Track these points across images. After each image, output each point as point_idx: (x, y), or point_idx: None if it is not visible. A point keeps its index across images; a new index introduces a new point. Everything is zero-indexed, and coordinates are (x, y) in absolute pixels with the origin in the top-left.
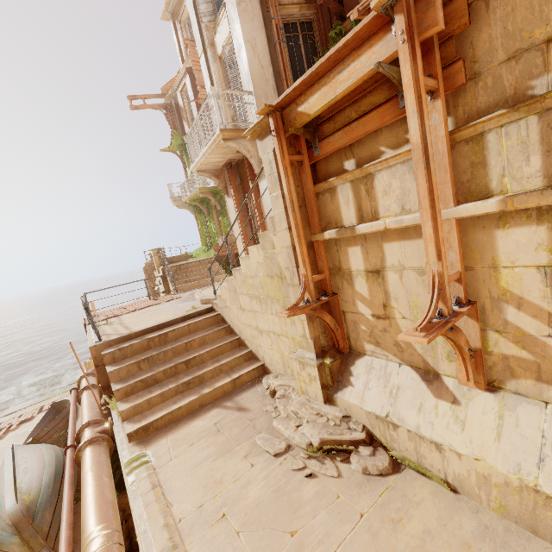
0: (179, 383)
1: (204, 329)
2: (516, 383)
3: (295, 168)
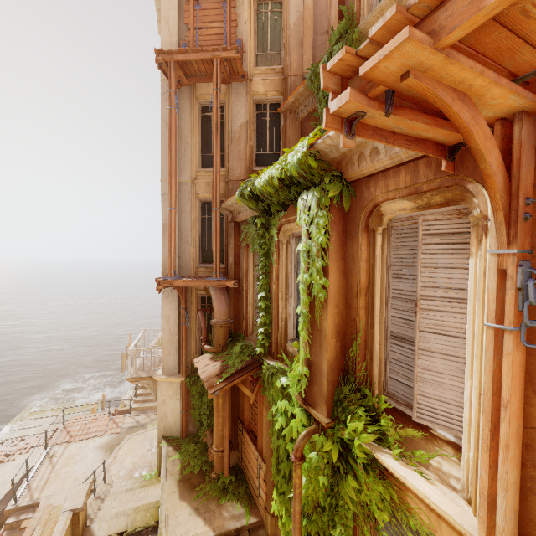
0: None
1: None
2: None
3: None
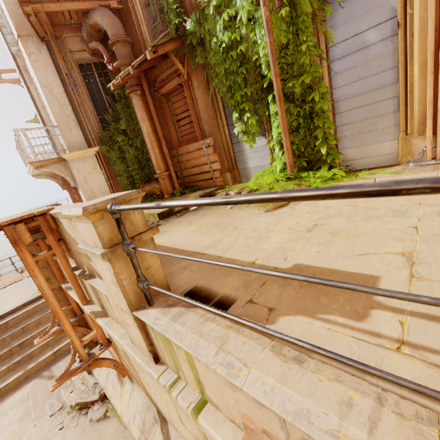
0: (10, 364)
1: (43, 310)
2: (134, 379)
3: (36, 246)
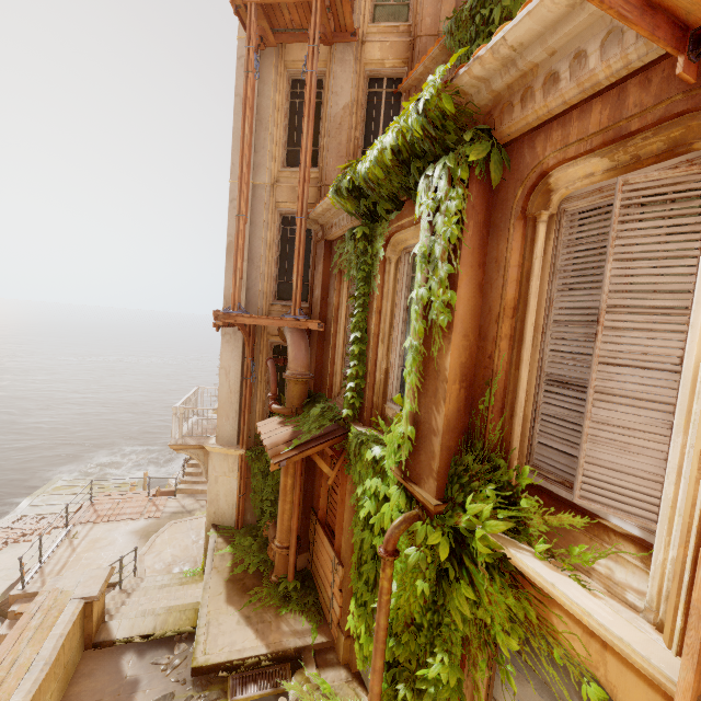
0: None
1: None
2: None
3: None
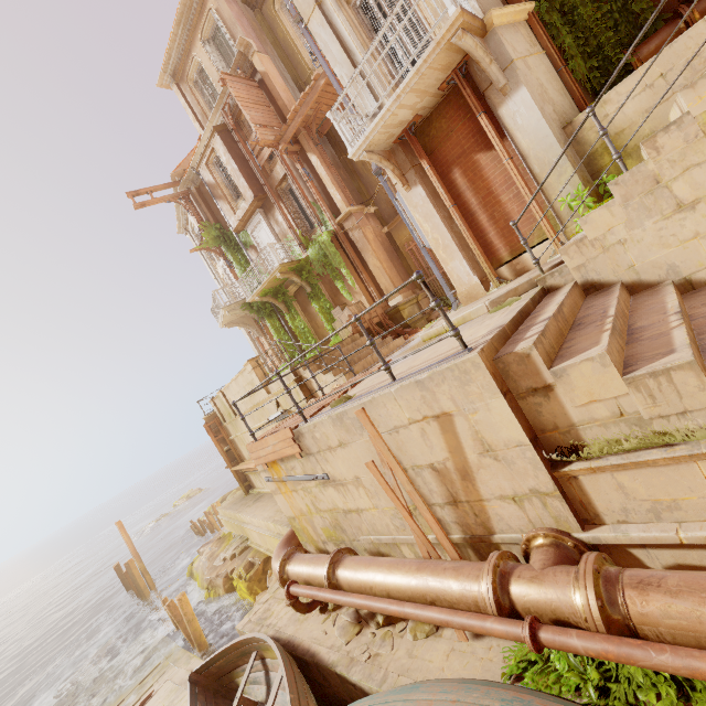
0: None
1: (580, 305)
2: None
3: None
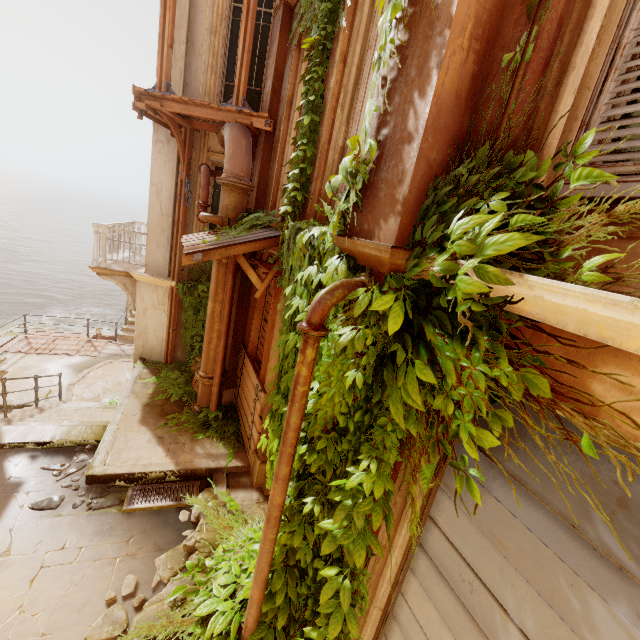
0: None
1: None
2: None
3: None
